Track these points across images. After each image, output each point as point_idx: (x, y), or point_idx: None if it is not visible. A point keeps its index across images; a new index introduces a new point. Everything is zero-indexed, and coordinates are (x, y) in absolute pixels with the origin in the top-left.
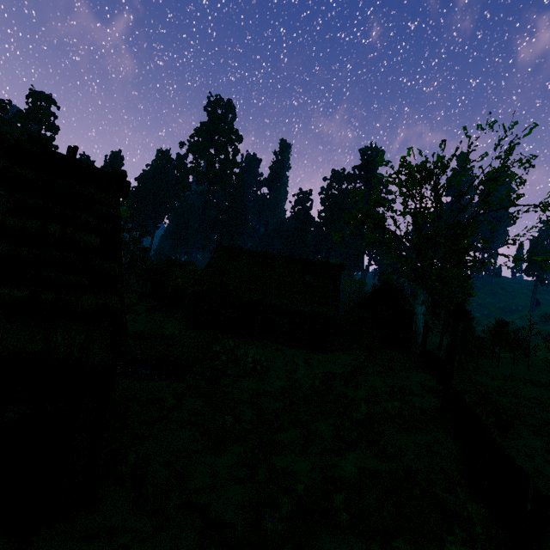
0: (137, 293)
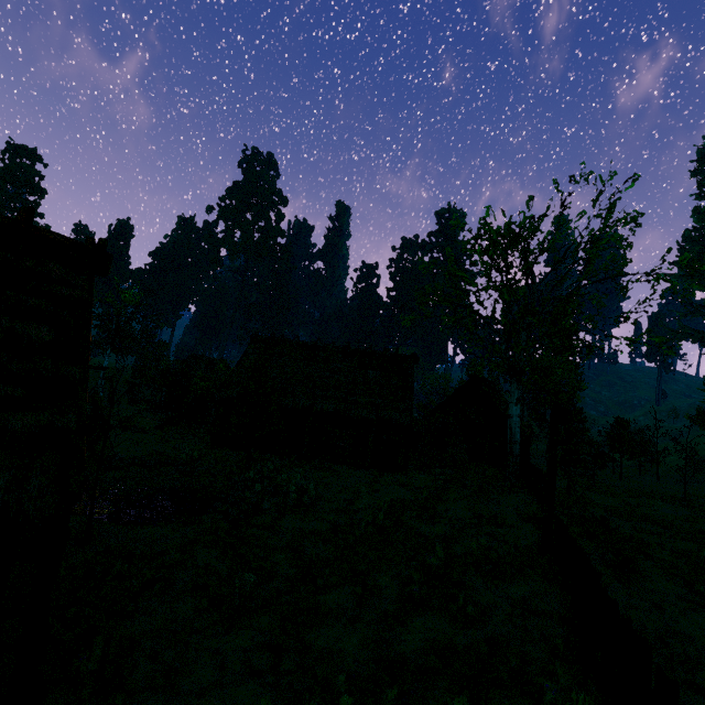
0: (149, 403)
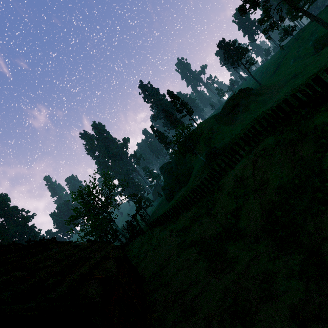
0: None
